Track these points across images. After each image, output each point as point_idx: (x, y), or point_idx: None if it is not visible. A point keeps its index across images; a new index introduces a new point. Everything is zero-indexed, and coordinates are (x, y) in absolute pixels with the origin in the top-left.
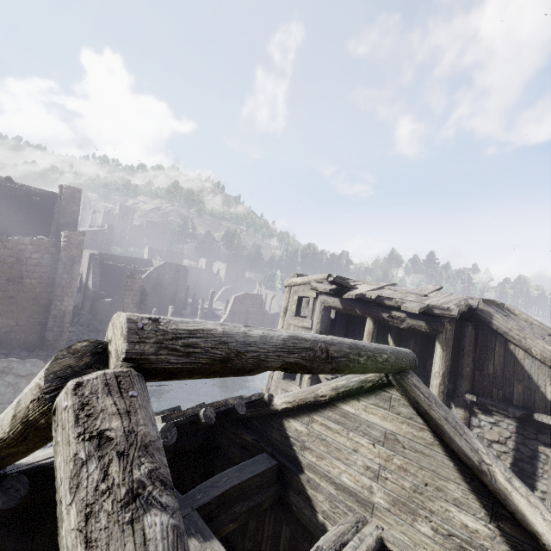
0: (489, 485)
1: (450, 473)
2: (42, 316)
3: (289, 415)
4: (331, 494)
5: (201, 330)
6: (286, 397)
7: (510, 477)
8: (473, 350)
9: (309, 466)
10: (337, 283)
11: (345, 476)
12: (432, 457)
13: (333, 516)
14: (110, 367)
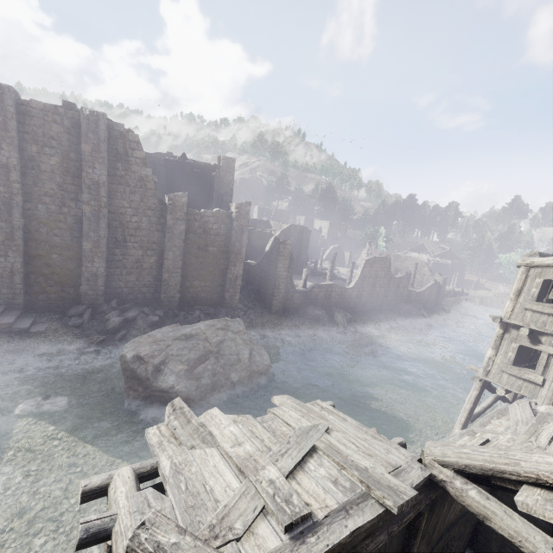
0: None
1: None
2: (221, 279)
3: None
4: None
5: None
6: None
7: None
8: None
9: None
10: None
11: None
12: None
13: None
14: None
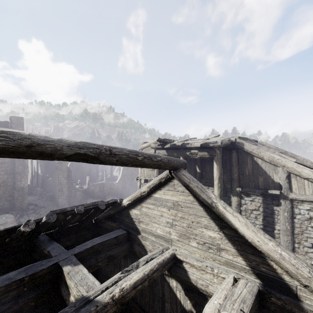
0: (216, 213)
1: (202, 213)
2: (10, 191)
3: (131, 207)
4: (153, 241)
5: (11, 131)
6: (128, 198)
7: (225, 206)
8: (237, 165)
9: (142, 230)
10: (161, 141)
11: (158, 230)
12: (194, 208)
13: (154, 250)
14: None
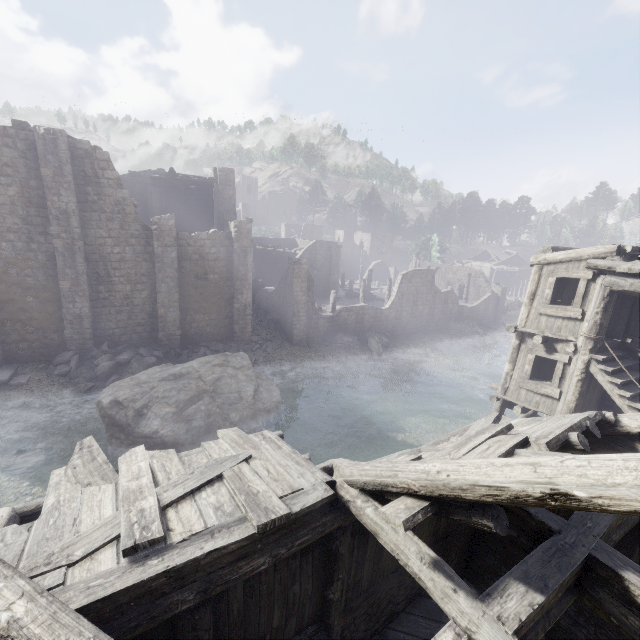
0: None
1: None
2: (227, 310)
3: None
4: None
5: None
6: None
7: None
8: None
9: None
10: None
11: None
12: None
13: None
14: None
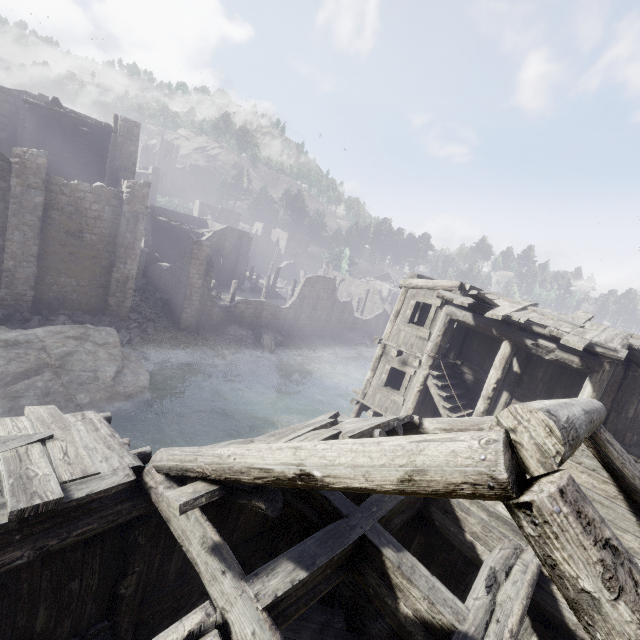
0: None
1: (630, 526)
2: (104, 278)
3: None
4: (483, 519)
5: (568, 419)
6: (440, 423)
7: None
8: (615, 391)
9: None
10: (477, 298)
11: (502, 507)
12: (612, 509)
13: (485, 538)
14: (526, 459)
